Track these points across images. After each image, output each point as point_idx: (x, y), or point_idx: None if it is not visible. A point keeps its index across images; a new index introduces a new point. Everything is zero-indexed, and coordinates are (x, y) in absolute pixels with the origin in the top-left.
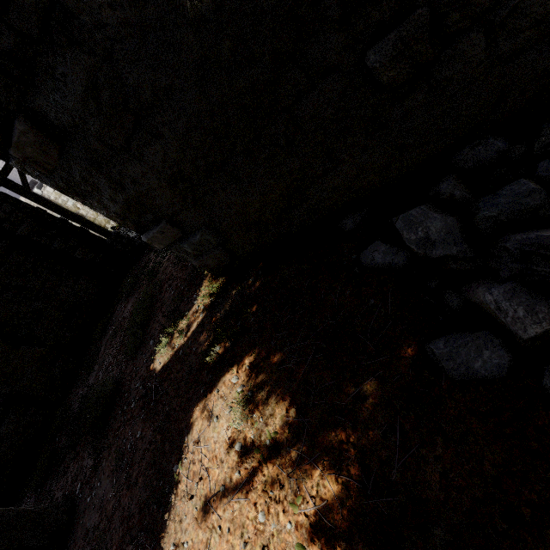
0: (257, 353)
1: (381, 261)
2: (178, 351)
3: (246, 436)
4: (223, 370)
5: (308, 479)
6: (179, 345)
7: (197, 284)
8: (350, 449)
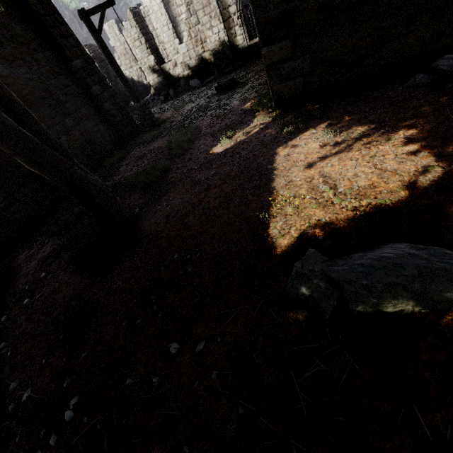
0: (331, 121)
1: (418, 82)
2: (241, 141)
3: (336, 141)
4: (300, 133)
5: (396, 135)
6: (241, 139)
7: (248, 119)
8: (420, 122)
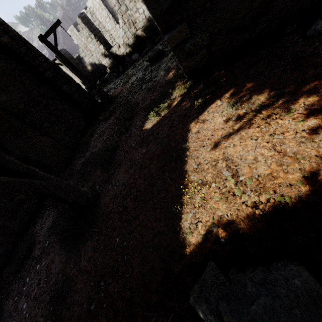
0: (234, 90)
1: (319, 29)
2: (164, 115)
3: (238, 114)
4: (208, 105)
5: (295, 104)
6: (164, 114)
7: (170, 91)
8: (321, 85)
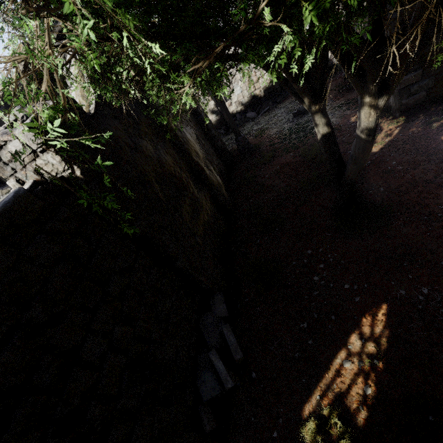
0: None
1: None
2: (390, 140)
3: None
4: None
5: None
6: (388, 140)
7: None
8: None
